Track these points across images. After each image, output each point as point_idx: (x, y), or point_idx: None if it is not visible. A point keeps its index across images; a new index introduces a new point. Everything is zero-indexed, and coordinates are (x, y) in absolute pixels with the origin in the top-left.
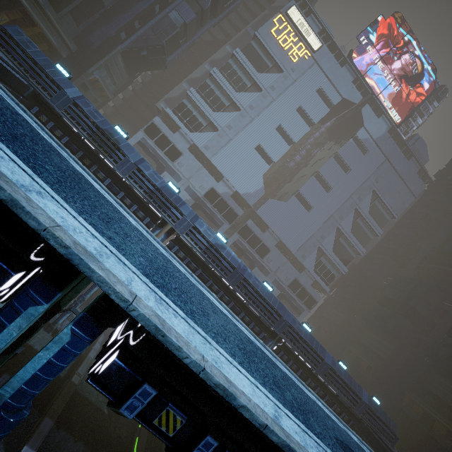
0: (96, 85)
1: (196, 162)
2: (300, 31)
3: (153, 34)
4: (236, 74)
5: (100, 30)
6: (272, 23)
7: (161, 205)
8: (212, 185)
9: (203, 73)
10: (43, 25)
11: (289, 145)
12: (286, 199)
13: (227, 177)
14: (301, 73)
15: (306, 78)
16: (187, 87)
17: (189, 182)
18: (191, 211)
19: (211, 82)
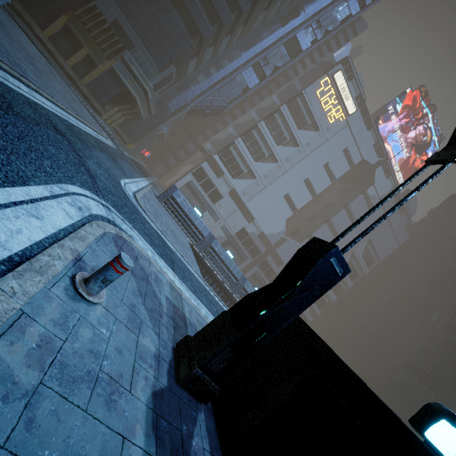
0: (160, 135)
1: (233, 205)
2: (341, 95)
3: (219, 96)
4: (279, 128)
5: (178, 97)
6: (318, 84)
7: None
8: (244, 225)
9: (249, 120)
10: (142, 109)
11: (312, 195)
12: (300, 239)
13: (257, 219)
14: (334, 134)
15: (337, 138)
16: (233, 132)
17: (225, 222)
18: None
19: (256, 133)
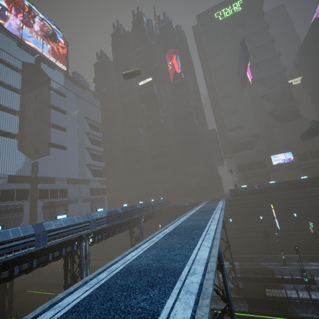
0: None
1: None
2: None
3: None
4: None
5: None
6: None
7: (77, 230)
8: None
9: None
10: None
11: (15, 114)
12: (46, 152)
13: None
14: None
15: None
16: None
17: None
18: (86, 216)
19: None
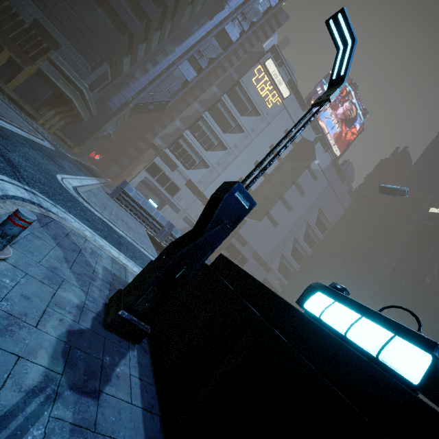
0: (106, 136)
1: (192, 195)
2: (274, 81)
3: (160, 91)
4: (224, 116)
5: (118, 95)
6: (253, 72)
7: None
8: None
9: (194, 112)
10: (81, 110)
11: (263, 176)
12: (259, 218)
13: None
14: (274, 117)
15: (277, 121)
16: (180, 125)
17: (186, 213)
18: None
19: (203, 123)
